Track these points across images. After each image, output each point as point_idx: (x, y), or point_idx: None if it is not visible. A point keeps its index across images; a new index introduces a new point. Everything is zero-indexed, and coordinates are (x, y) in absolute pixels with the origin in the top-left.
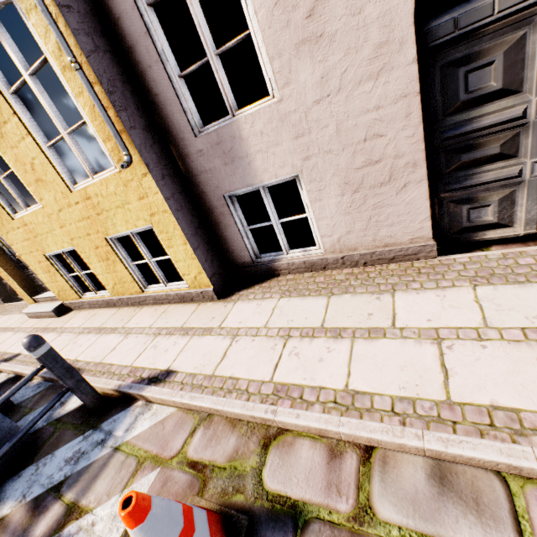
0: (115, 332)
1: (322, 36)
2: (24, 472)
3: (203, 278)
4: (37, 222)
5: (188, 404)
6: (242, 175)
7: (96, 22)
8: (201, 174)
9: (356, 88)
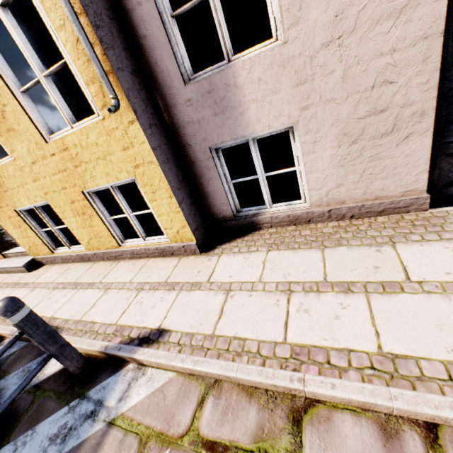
0: (93, 287)
1: None
2: None
3: (186, 232)
4: (7, 176)
5: (191, 369)
6: (232, 126)
7: None
8: (188, 126)
9: (372, 28)
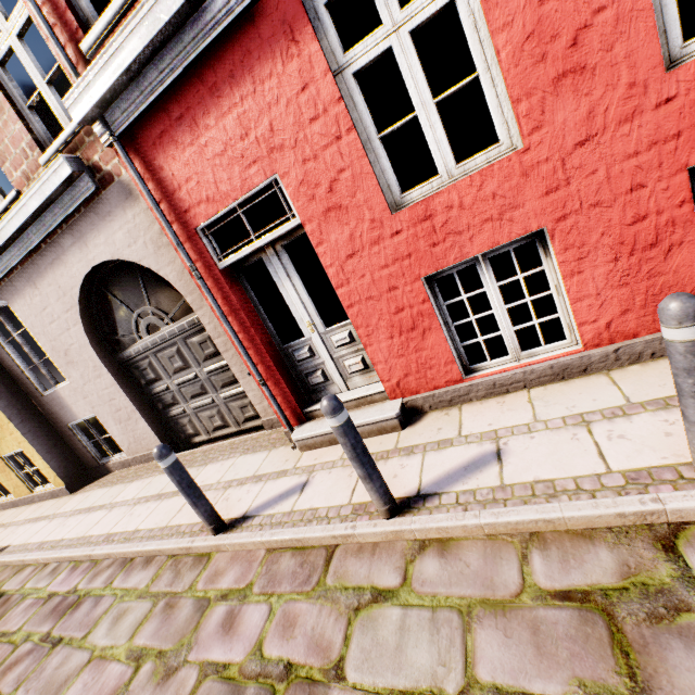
0: (3, 526)
1: (74, 362)
2: None
3: (59, 479)
4: None
5: (1, 561)
6: (71, 415)
7: None
8: (52, 414)
9: (96, 380)
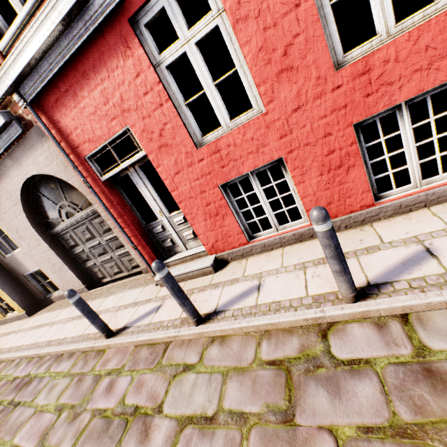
0: None
1: (22, 236)
2: None
3: (21, 308)
4: None
5: None
6: (24, 269)
7: None
8: (13, 269)
9: (37, 247)
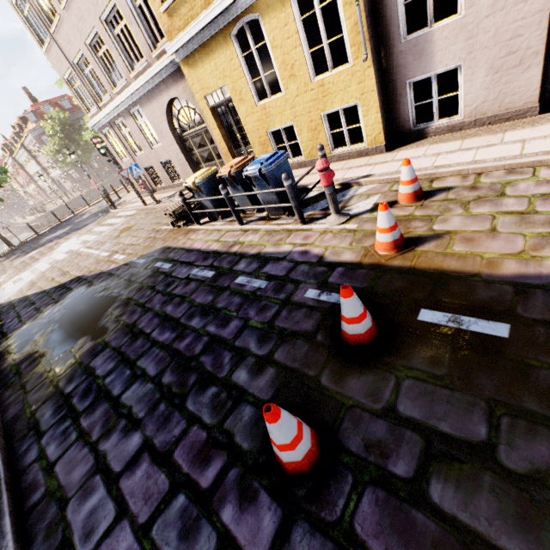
0: (317, 174)
1: None
2: (307, 208)
3: (380, 137)
4: (274, 106)
5: (387, 179)
6: (423, 67)
7: None
8: (395, 68)
9: (512, 8)
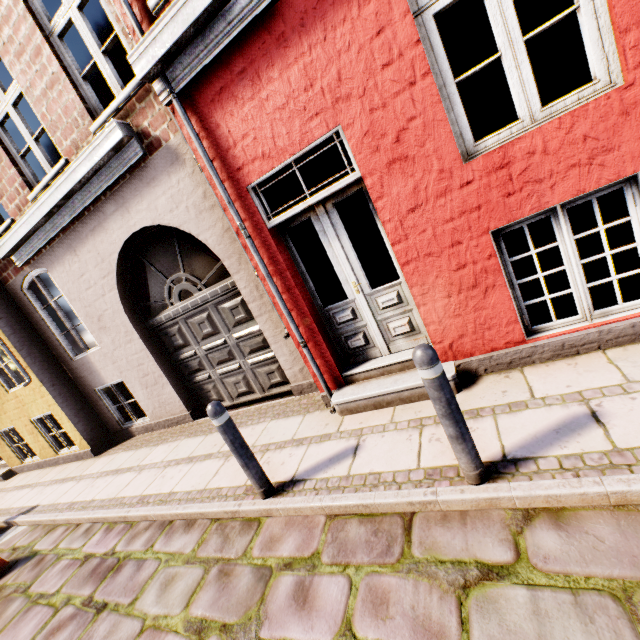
0: (30, 487)
1: (106, 327)
2: None
3: (84, 442)
4: None
5: (31, 520)
6: (99, 379)
7: (18, 317)
8: (81, 379)
9: (126, 345)
